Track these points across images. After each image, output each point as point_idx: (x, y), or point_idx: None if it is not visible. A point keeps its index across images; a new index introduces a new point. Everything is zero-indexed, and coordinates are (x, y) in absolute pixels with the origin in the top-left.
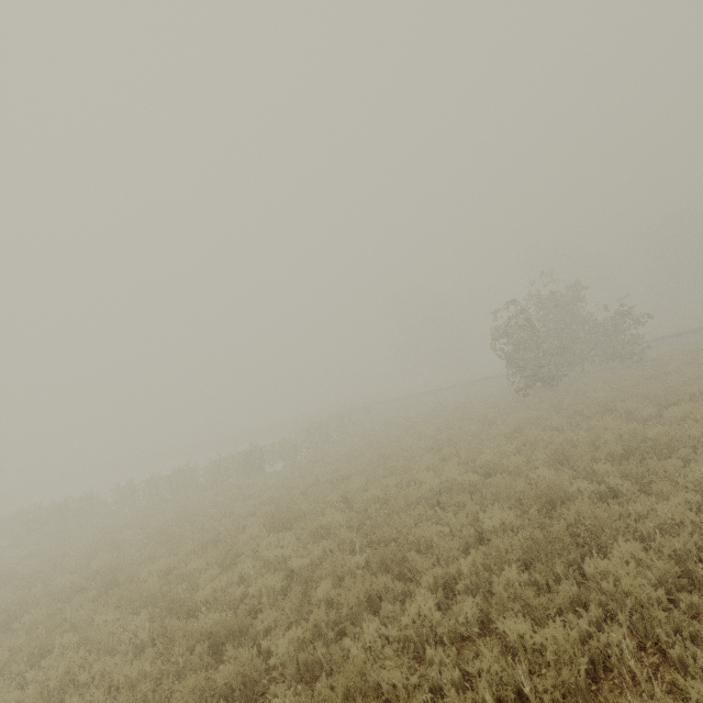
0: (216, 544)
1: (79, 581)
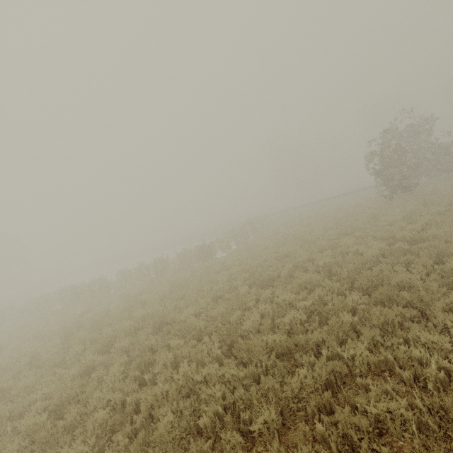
0: (216, 298)
1: (134, 324)
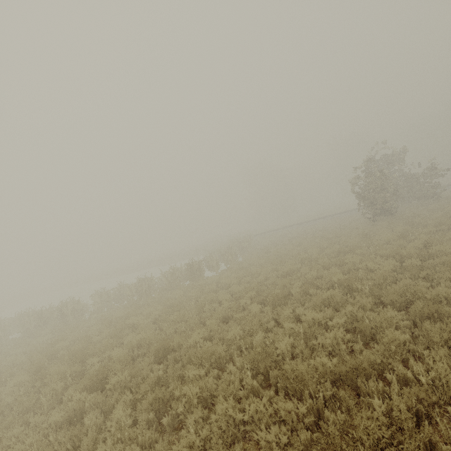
0: (222, 319)
1: (127, 352)
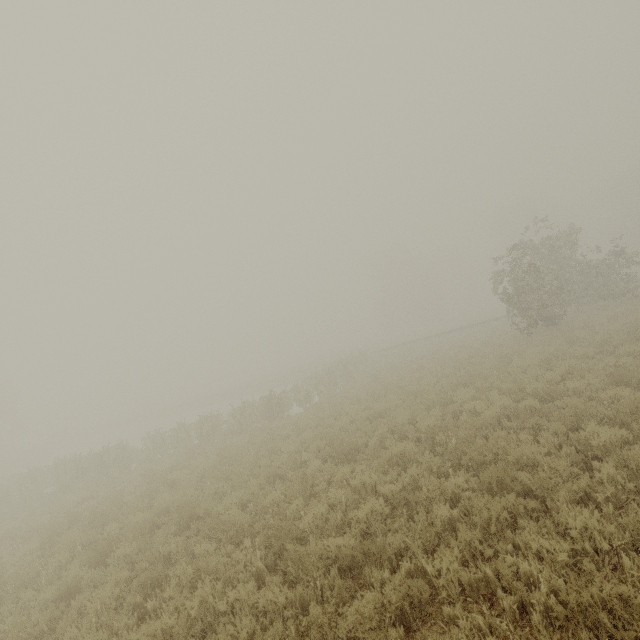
0: (276, 478)
1: (152, 518)
